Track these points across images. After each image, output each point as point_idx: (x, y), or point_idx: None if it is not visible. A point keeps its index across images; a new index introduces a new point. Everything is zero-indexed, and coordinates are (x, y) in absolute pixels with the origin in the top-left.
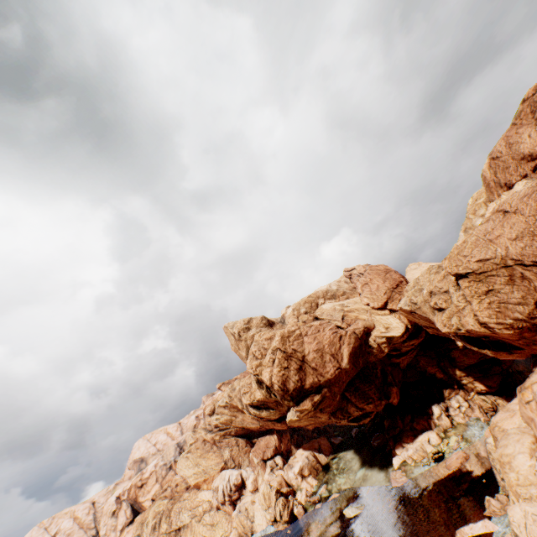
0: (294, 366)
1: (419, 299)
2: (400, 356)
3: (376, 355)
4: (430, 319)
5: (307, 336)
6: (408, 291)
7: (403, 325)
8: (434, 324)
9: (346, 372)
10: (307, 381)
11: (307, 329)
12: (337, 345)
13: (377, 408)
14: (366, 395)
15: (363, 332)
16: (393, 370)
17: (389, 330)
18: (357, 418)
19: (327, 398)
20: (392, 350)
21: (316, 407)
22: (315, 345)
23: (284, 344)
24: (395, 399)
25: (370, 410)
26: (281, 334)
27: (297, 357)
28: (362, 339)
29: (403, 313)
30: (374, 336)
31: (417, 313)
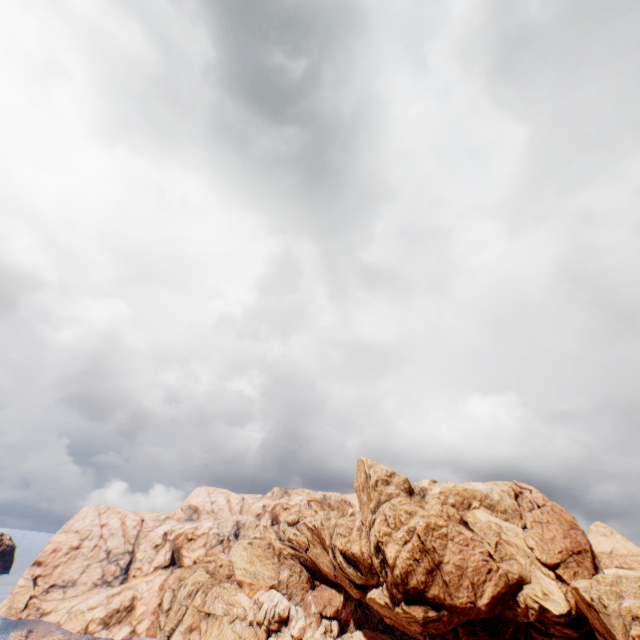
0: (425, 563)
1: (613, 605)
2: (542, 633)
3: (517, 614)
4: (617, 638)
5: (452, 542)
6: (599, 583)
7: (566, 604)
8: (612, 638)
9: (478, 611)
10: (431, 589)
11: (455, 533)
12: (482, 576)
13: None
14: None
15: (516, 581)
16: None
17: (547, 598)
18: None
19: (441, 622)
20: (536, 620)
21: (426, 622)
22: (458, 558)
23: (425, 534)
24: None
25: None
26: (427, 521)
27: (433, 557)
28: (511, 587)
29: (575, 594)
30: (526, 592)
31: (600, 616)
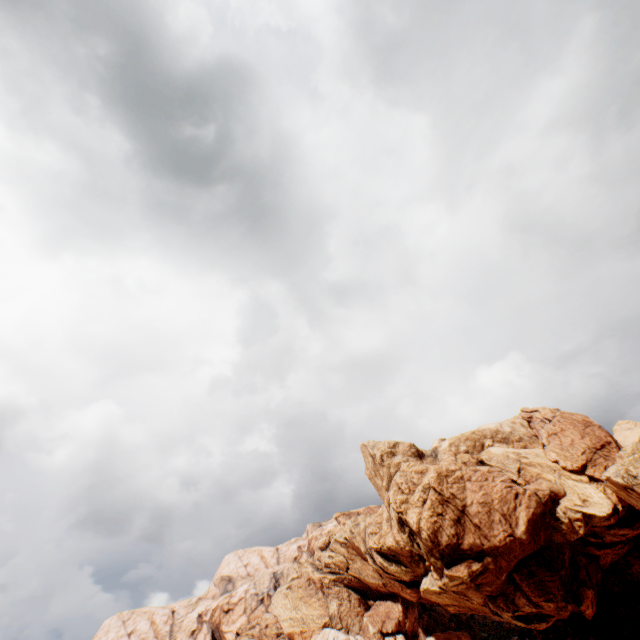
0: (450, 514)
1: None
2: (601, 546)
3: (564, 533)
4: None
5: (470, 482)
6: (622, 457)
7: (609, 502)
8: None
9: (521, 543)
10: (465, 539)
11: (470, 472)
12: (511, 503)
13: (560, 612)
14: (544, 587)
15: (548, 497)
16: (588, 563)
17: (587, 504)
18: (527, 617)
19: (489, 572)
20: (589, 534)
21: (473, 578)
22: (480, 495)
23: (440, 483)
24: (589, 609)
25: (548, 612)
26: (437, 470)
27: (455, 505)
28: (545, 505)
29: (611, 485)
30: (564, 506)
31: (636, 490)
